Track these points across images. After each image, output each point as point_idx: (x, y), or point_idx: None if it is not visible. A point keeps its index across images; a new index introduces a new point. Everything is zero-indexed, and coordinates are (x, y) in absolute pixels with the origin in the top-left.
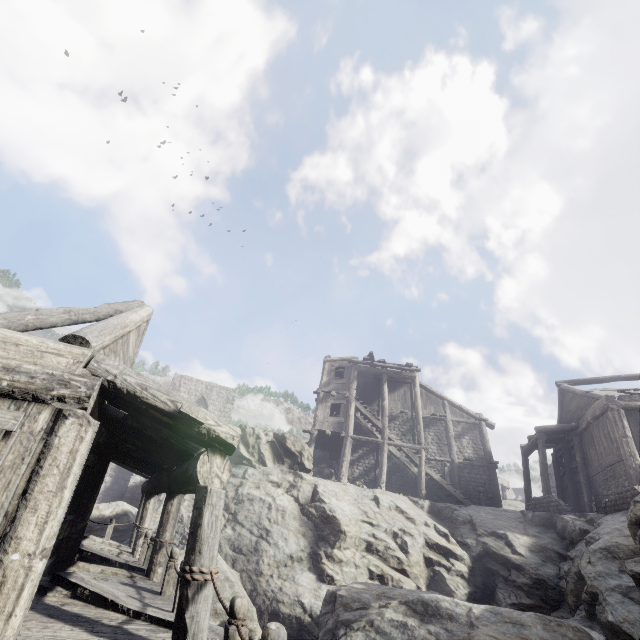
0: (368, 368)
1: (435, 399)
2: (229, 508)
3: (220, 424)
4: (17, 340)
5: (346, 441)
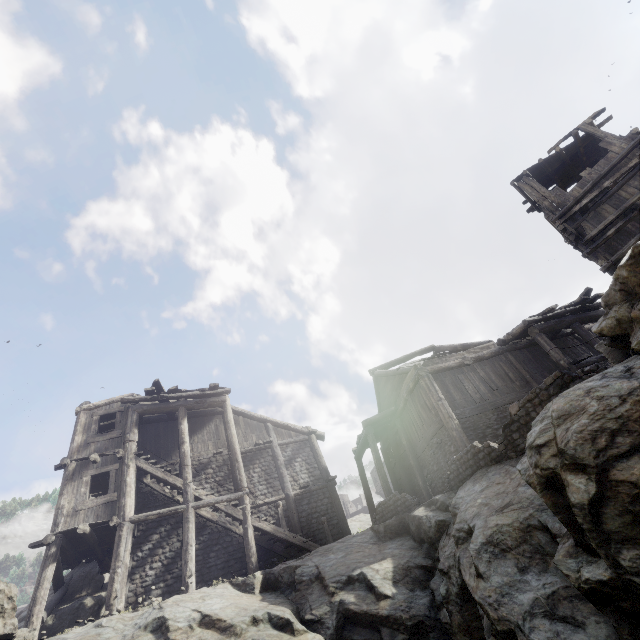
0: (155, 405)
1: (256, 424)
2: None
3: None
4: None
5: (120, 531)
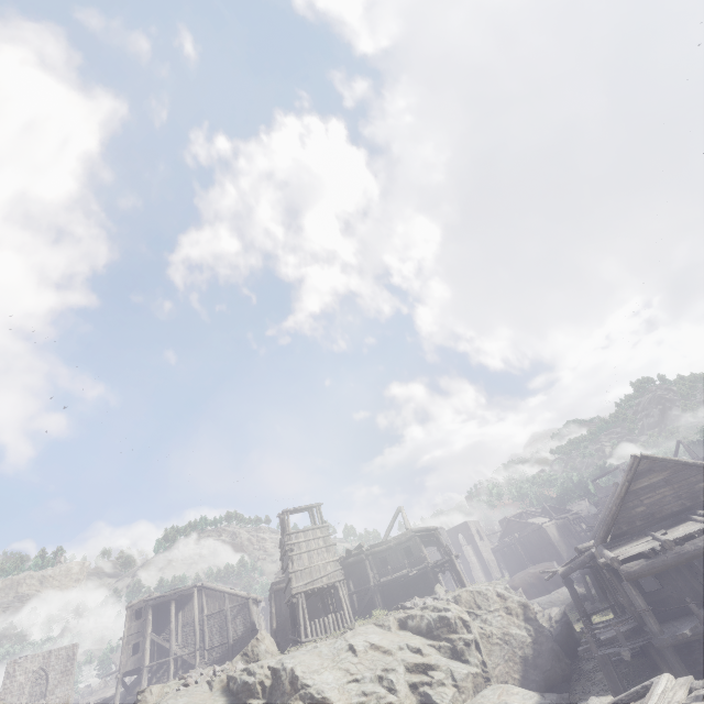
0: (159, 601)
1: (219, 595)
2: None
3: None
4: None
5: (143, 672)
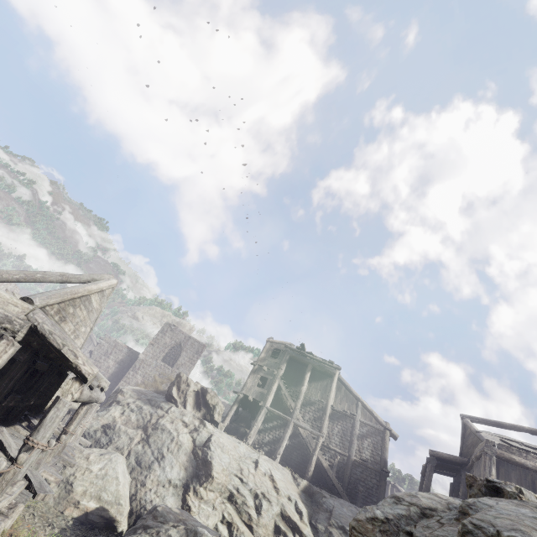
0: (298, 356)
1: (351, 398)
2: (147, 430)
3: (85, 364)
4: (0, 294)
5: (262, 410)
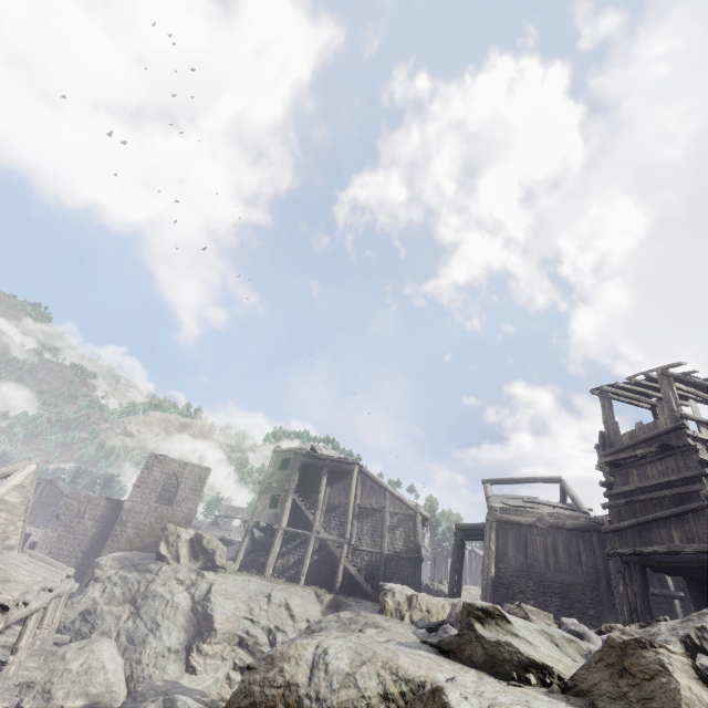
0: (311, 460)
1: (378, 489)
2: (136, 602)
3: (3, 593)
4: None
5: (277, 533)
